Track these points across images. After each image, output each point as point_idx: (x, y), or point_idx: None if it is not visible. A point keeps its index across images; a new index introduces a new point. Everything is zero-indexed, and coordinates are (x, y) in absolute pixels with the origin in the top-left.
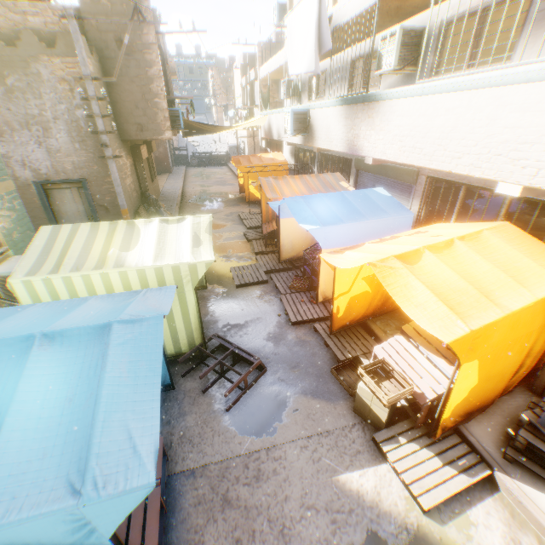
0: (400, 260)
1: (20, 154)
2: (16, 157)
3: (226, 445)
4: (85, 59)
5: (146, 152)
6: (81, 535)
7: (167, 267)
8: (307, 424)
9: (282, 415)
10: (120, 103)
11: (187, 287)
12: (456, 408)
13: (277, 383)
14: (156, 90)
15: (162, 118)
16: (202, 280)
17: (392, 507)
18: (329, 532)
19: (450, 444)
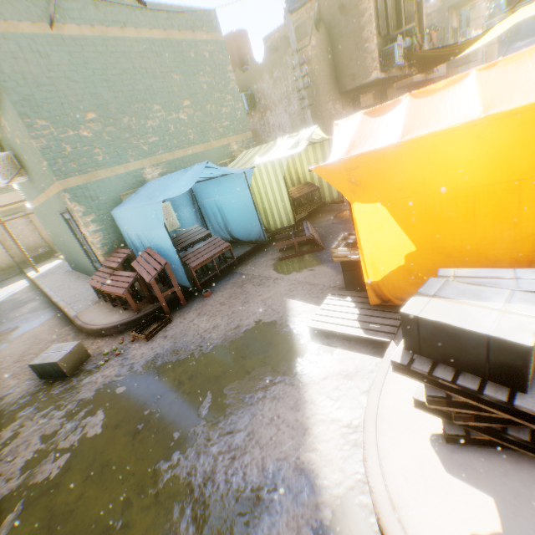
0: (369, 115)
1: (277, 122)
2: (276, 125)
3: (263, 271)
4: (293, 39)
5: (370, 100)
6: (158, 220)
7: (268, 163)
8: (308, 277)
9: (301, 269)
10: (339, 62)
11: (280, 177)
12: (396, 278)
13: (319, 256)
14: (366, 37)
15: (370, 62)
16: (340, 195)
17: (297, 322)
18: (259, 312)
19: (384, 316)
